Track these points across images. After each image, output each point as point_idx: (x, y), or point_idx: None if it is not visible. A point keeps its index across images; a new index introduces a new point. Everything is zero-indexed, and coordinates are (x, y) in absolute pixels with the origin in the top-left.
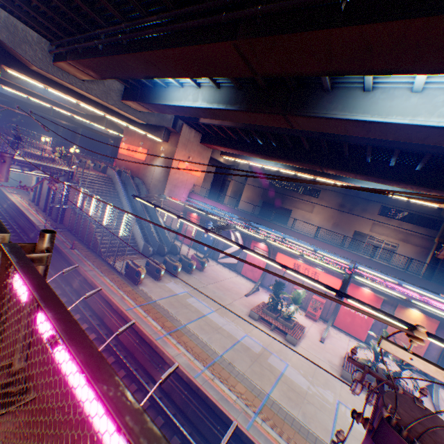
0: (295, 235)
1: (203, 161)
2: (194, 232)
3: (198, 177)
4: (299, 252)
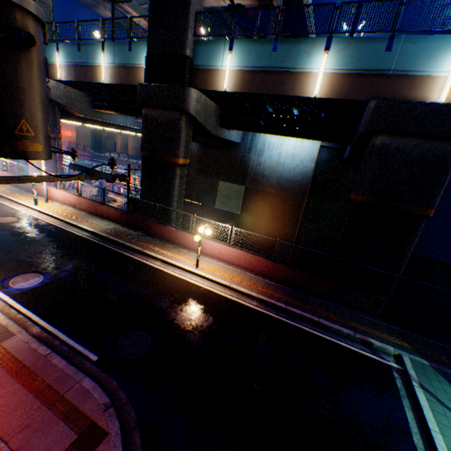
0: (120, 162)
1: (71, 126)
2: (68, 170)
3: (72, 137)
4: (79, 162)
